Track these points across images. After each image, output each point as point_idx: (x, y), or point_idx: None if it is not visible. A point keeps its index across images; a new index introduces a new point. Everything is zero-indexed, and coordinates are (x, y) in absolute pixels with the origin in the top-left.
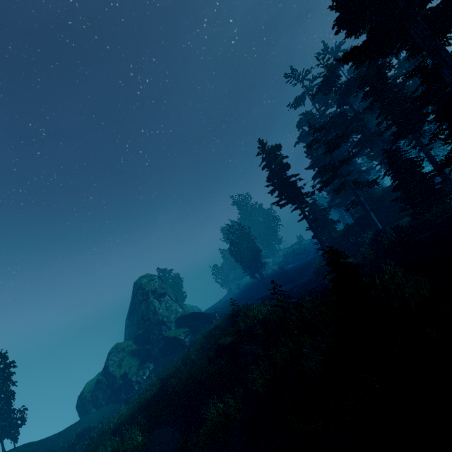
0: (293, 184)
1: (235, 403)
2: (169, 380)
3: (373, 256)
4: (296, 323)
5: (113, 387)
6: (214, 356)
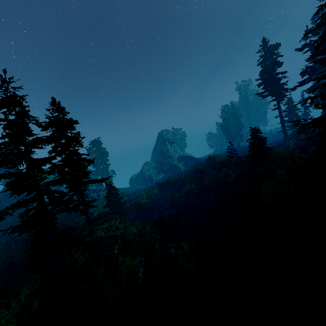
0: (278, 80)
1: (195, 187)
2: (170, 179)
3: (305, 141)
4: (234, 163)
5: (144, 179)
6: (192, 173)
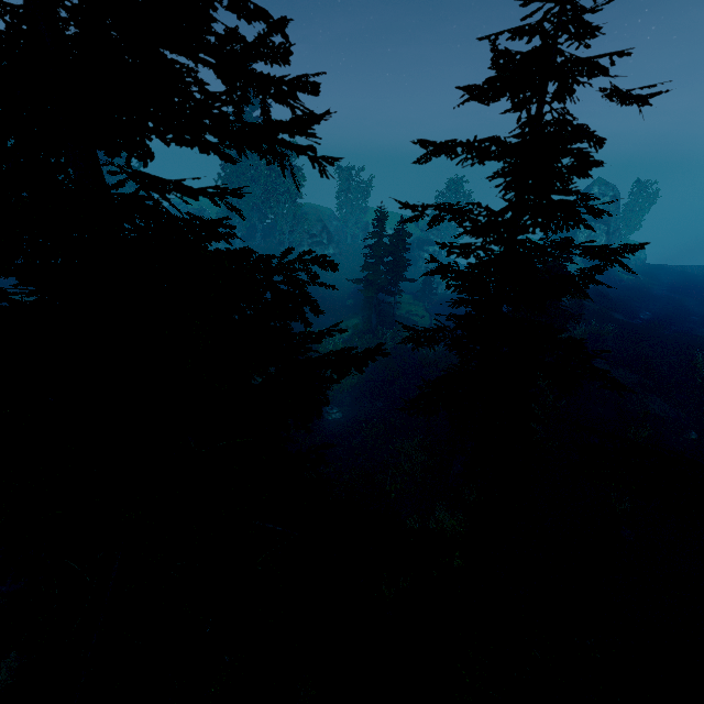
0: None
1: None
2: None
3: None
4: None
5: None
6: None
